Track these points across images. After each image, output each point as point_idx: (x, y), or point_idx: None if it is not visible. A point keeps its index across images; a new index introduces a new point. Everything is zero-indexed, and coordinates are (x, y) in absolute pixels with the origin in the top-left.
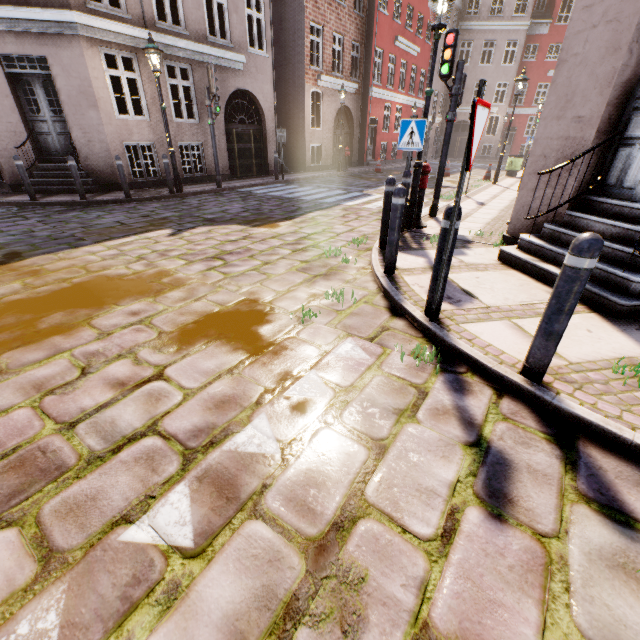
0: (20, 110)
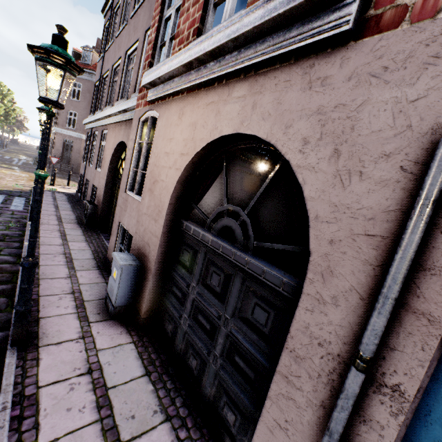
0: (63, 150)
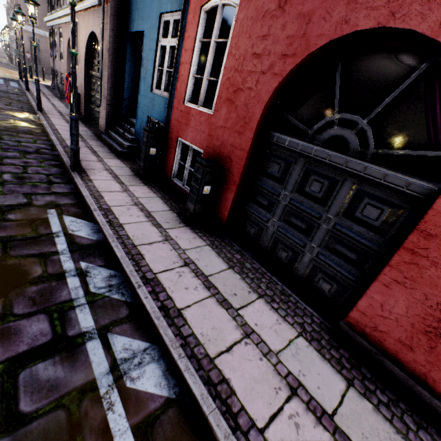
0: (32, 49)
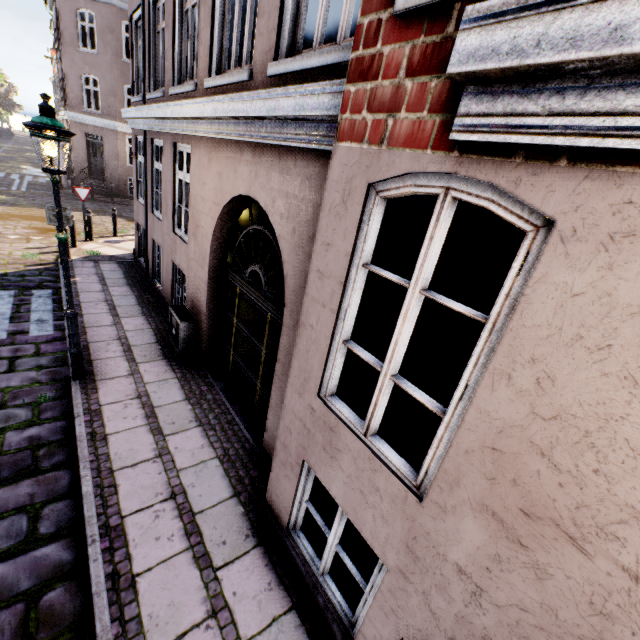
0: (89, 155)
